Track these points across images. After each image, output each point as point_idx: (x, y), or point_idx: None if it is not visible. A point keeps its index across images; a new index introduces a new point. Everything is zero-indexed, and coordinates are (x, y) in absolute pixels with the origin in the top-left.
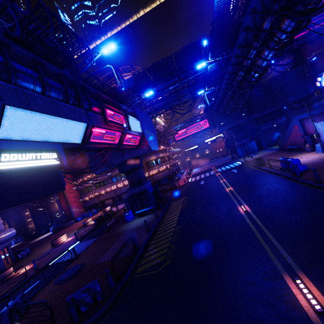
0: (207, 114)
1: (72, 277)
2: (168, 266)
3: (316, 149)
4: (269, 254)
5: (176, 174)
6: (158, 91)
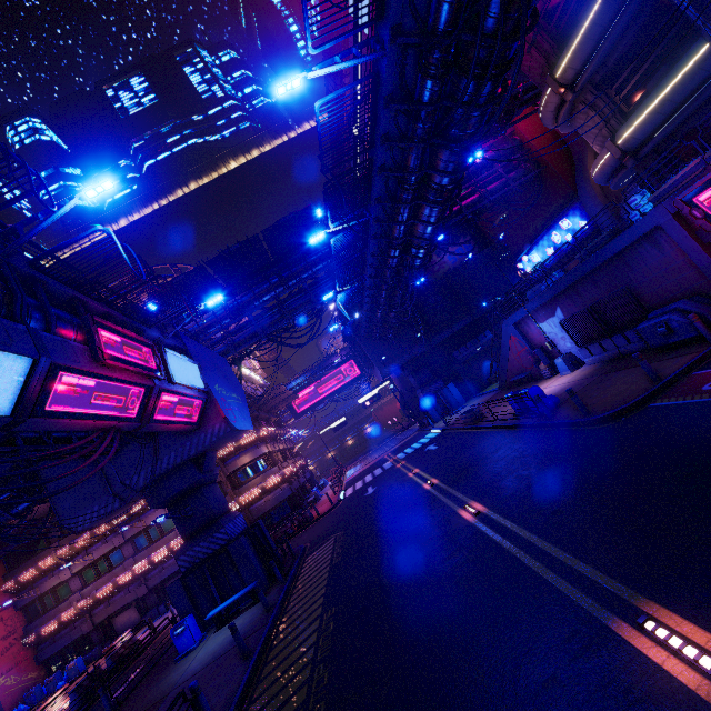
0: (351, 344)
1: None
2: None
3: (559, 368)
4: (560, 587)
5: (310, 492)
6: (239, 307)
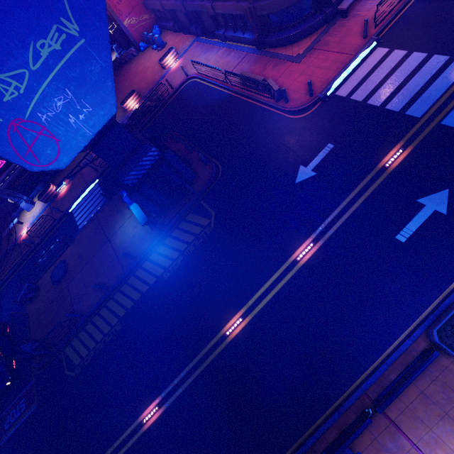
0: None
1: (56, 284)
2: (70, 379)
3: None
4: None
5: None
6: None
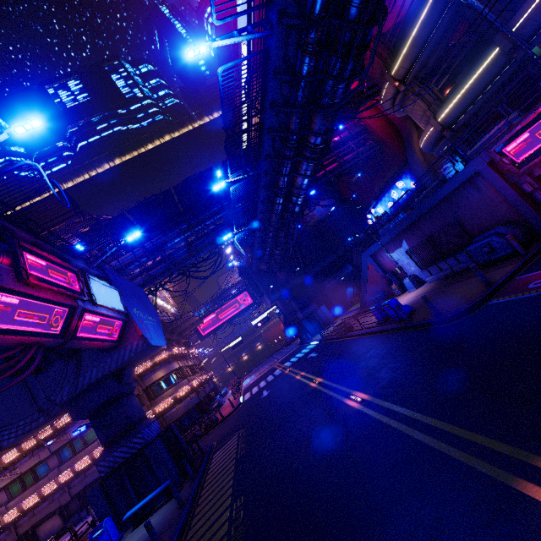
0: (245, 278)
1: None
2: None
3: (407, 286)
4: (455, 456)
5: (214, 400)
6: (155, 247)
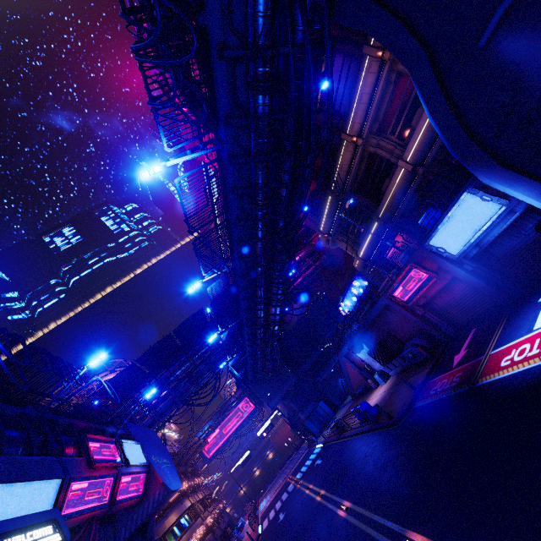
0: (243, 389)
1: None
2: None
3: (378, 381)
4: (381, 540)
5: (231, 537)
6: (160, 384)
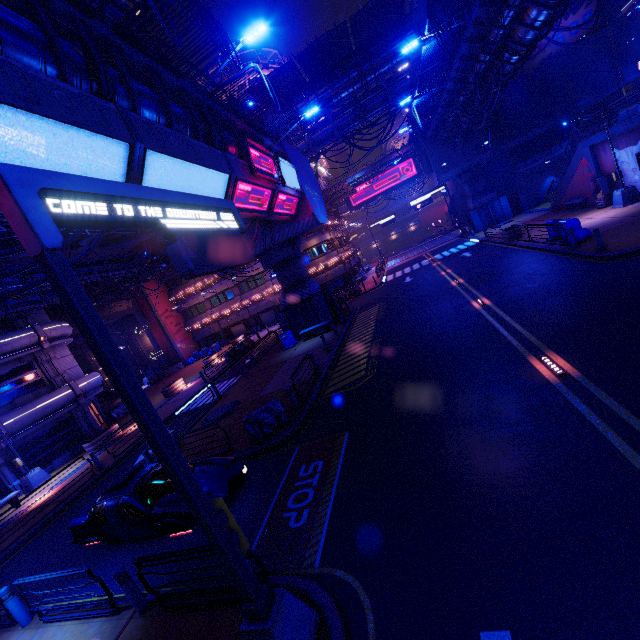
0: (414, 146)
1: (227, 415)
2: (372, 379)
3: (614, 200)
4: (513, 343)
5: (357, 273)
6: (319, 104)
